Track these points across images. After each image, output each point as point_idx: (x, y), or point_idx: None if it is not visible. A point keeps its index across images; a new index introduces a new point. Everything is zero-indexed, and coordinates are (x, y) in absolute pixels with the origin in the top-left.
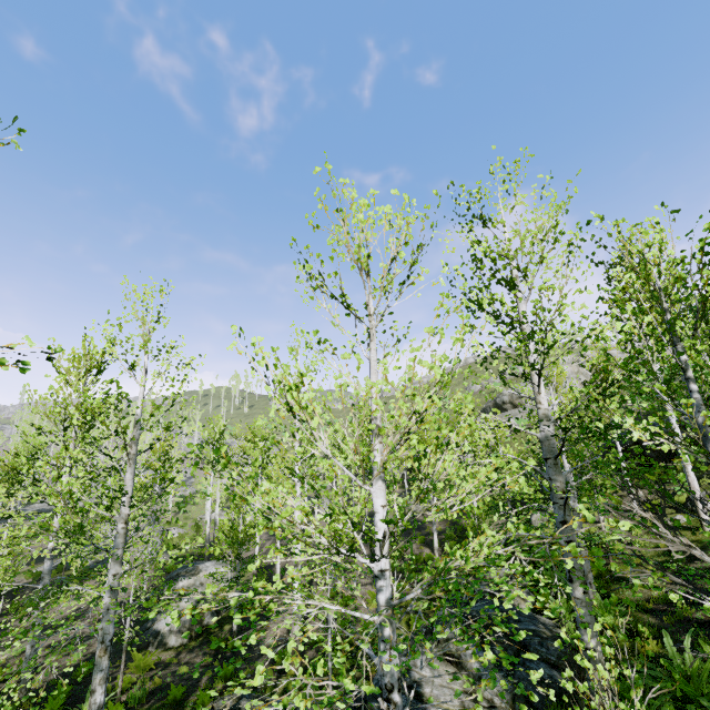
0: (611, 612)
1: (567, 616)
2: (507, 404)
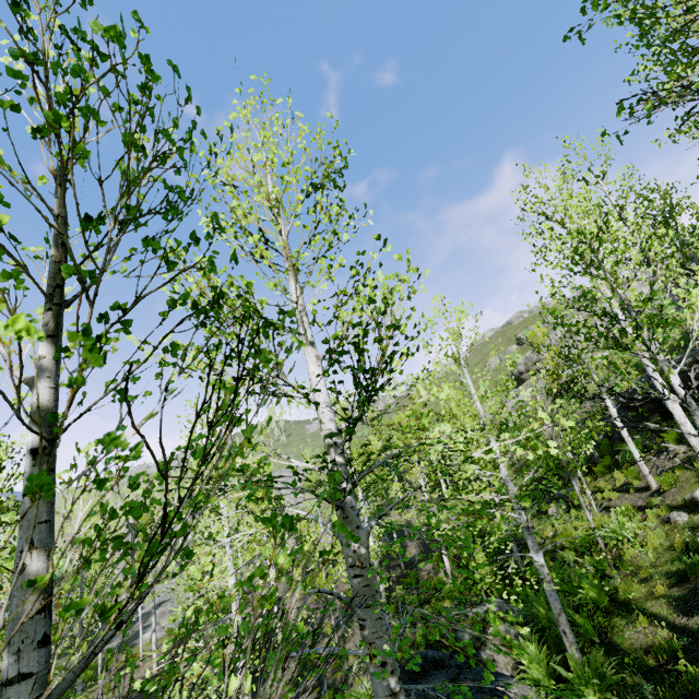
0: (590, 683)
1: (547, 682)
2: (524, 373)
